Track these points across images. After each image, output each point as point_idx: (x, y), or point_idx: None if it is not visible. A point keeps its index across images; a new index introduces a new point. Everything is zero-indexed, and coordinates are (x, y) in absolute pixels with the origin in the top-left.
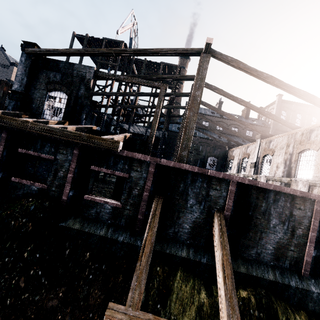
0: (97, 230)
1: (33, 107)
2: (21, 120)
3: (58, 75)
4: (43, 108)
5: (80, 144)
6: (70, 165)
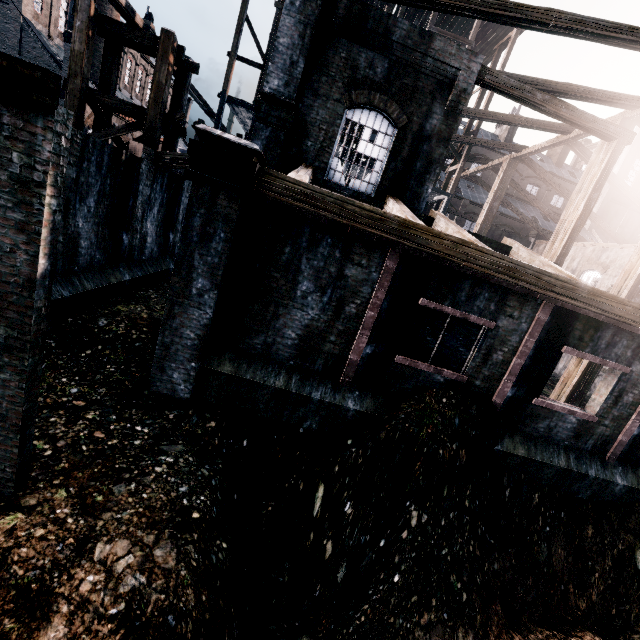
0: (553, 459)
1: (308, 147)
2: (453, 239)
3: (379, 63)
4: (331, 154)
5: (559, 302)
6: (524, 343)
